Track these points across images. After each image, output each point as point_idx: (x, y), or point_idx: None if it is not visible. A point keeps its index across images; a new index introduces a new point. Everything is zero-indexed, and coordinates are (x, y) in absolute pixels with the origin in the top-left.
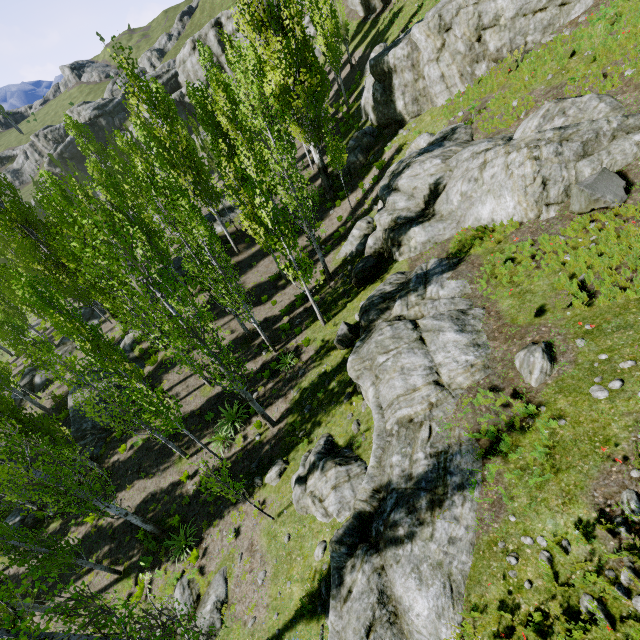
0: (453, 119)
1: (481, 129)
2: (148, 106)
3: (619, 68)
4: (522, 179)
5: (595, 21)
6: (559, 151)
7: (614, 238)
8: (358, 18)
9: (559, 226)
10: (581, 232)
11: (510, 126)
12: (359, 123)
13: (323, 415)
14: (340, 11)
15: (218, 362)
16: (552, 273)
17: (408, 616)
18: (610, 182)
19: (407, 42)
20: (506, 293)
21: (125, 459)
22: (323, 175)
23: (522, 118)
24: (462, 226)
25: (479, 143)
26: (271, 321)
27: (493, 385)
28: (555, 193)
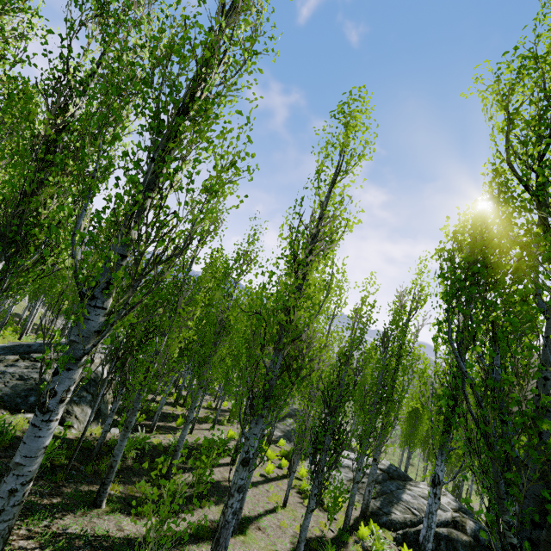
0: None
1: None
2: None
3: None
4: None
5: None
6: None
7: None
8: None
9: None
10: None
11: None
12: None
13: None
14: None
15: None
16: None
17: None
18: None
19: None
20: None
21: None
22: None
23: None
24: None
25: None
26: None
27: None
28: None
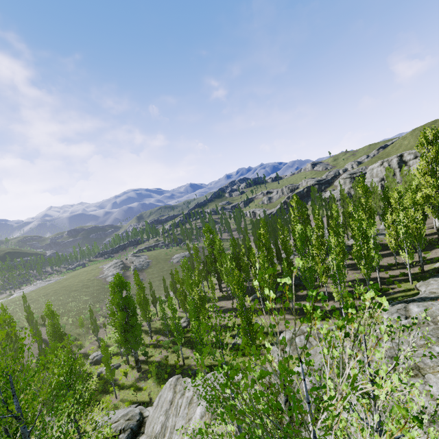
0: None
1: None
2: (363, 191)
3: None
4: None
5: None
6: None
7: None
8: None
9: None
10: None
11: None
12: None
13: None
14: None
15: (366, 264)
16: None
17: (411, 310)
18: None
19: None
20: None
21: (301, 295)
22: None
23: None
24: None
25: None
26: (382, 278)
27: None
28: None
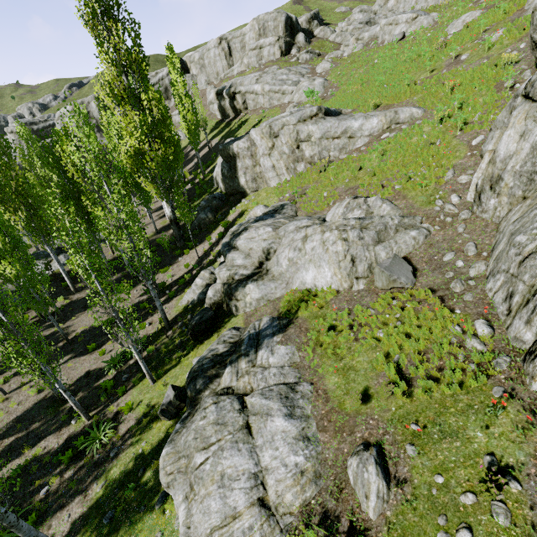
0: (282, 198)
1: (303, 208)
2: None
3: (391, 183)
4: (336, 255)
5: (372, 151)
6: (361, 236)
7: (415, 319)
8: (217, 119)
9: (368, 298)
10: (387, 307)
11: (323, 210)
12: (211, 189)
13: (126, 530)
14: (202, 111)
15: None
16: (369, 348)
17: None
18: (401, 266)
19: (247, 139)
20: (331, 368)
21: None
22: (174, 226)
23: (331, 205)
24: (291, 287)
25: (301, 219)
26: (94, 376)
27: (327, 509)
28: (362, 269)
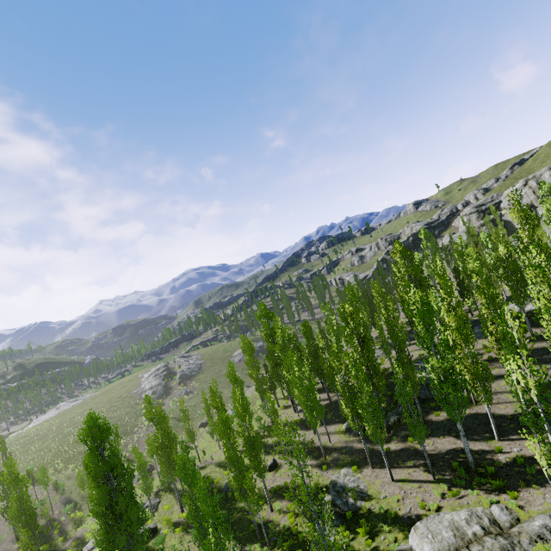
0: None
1: None
2: (521, 219)
3: None
4: None
5: None
6: None
7: None
8: None
9: None
10: None
11: None
12: None
13: None
14: None
15: None
16: None
17: None
18: None
19: None
20: None
21: (437, 420)
22: None
23: None
24: None
25: None
26: None
27: None
28: None
